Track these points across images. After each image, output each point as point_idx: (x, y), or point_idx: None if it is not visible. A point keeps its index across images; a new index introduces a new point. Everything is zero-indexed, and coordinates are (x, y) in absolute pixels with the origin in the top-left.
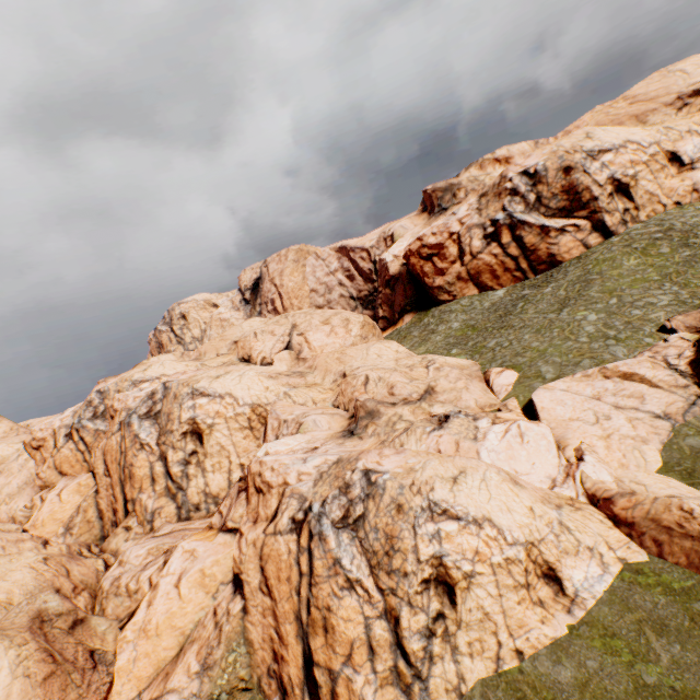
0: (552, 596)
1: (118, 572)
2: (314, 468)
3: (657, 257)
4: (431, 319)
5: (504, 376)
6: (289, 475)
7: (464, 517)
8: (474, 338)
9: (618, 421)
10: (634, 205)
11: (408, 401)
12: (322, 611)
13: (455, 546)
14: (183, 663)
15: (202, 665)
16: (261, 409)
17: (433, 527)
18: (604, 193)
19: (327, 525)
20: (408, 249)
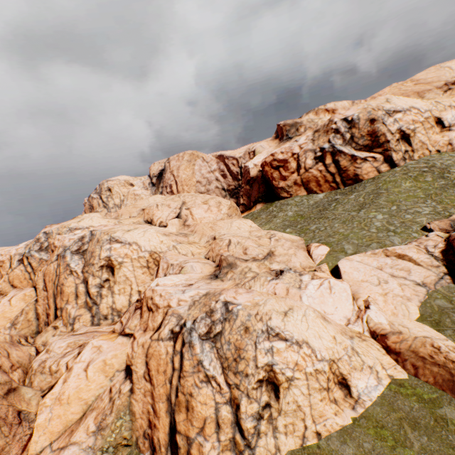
0: (343, 397)
1: (45, 357)
2: (189, 297)
3: (424, 183)
4: (274, 208)
5: (320, 249)
6: (172, 300)
7: (290, 339)
8: (301, 223)
9: (393, 285)
10: (412, 148)
11: (256, 259)
12: (186, 396)
13: (282, 358)
14: (84, 424)
15: (98, 427)
16: (156, 255)
17: (269, 344)
18: (394, 138)
19: (195, 337)
20: (264, 161)
